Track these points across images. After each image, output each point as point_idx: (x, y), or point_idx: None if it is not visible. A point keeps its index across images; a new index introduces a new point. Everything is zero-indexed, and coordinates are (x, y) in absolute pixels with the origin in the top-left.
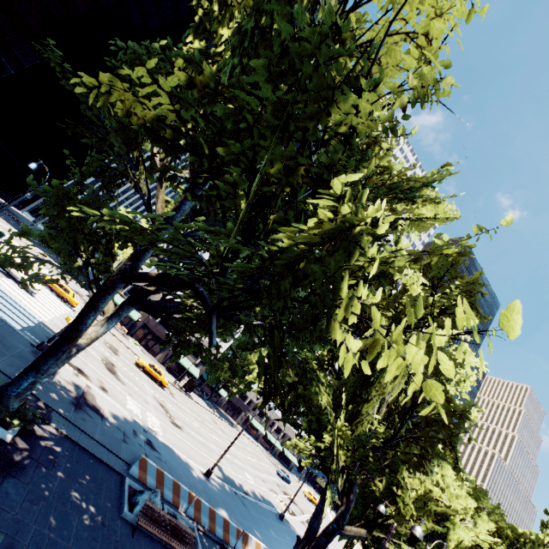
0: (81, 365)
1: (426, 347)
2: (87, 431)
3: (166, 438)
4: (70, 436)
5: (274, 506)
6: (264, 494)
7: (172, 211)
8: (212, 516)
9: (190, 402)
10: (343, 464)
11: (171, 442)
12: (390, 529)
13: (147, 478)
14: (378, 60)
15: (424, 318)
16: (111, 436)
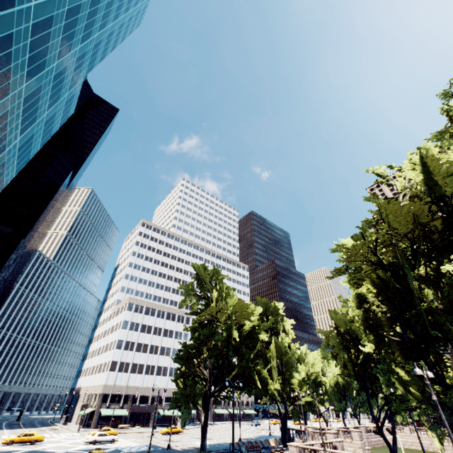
0: (173, 445)
1: (275, 343)
2: (213, 450)
3: (217, 443)
4: (214, 452)
5: (264, 435)
6: (257, 435)
7: (210, 371)
8: (256, 443)
9: (191, 430)
10: (277, 393)
11: (219, 442)
12: (296, 398)
13: (235, 447)
14: (239, 320)
15: (269, 327)
16: (215, 448)
